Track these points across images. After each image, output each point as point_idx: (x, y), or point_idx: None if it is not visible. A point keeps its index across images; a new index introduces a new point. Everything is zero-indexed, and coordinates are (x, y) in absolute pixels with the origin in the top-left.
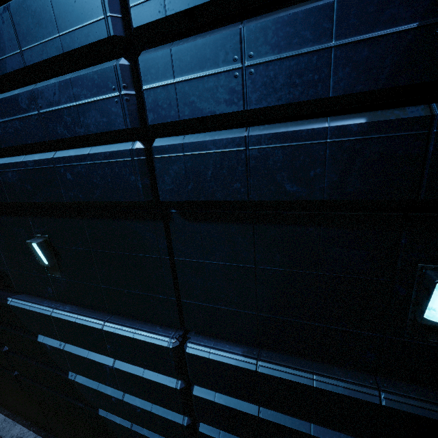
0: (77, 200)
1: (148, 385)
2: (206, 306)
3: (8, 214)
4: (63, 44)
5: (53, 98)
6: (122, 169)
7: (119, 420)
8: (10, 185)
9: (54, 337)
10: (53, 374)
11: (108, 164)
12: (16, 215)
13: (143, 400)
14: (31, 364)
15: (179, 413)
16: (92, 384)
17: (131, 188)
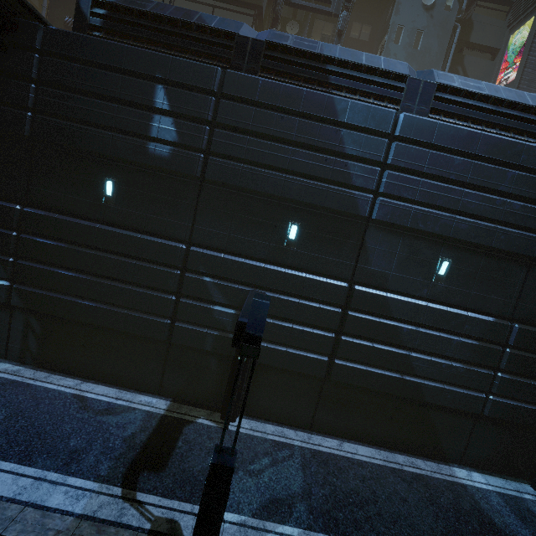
0: (500, 248)
1: (482, 350)
2: (529, 307)
3: (426, 241)
4: (532, 195)
5: (515, 208)
6: (532, 243)
7: (435, 384)
8: (459, 229)
9: (418, 322)
10: (390, 353)
11: (526, 239)
12: (433, 243)
13: (465, 364)
14: (368, 346)
15: (494, 366)
16: (427, 357)
17: (532, 251)
